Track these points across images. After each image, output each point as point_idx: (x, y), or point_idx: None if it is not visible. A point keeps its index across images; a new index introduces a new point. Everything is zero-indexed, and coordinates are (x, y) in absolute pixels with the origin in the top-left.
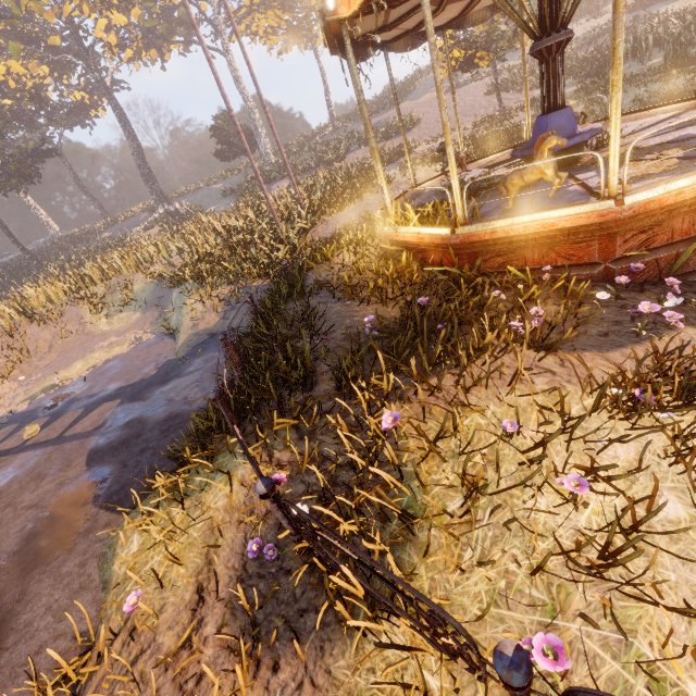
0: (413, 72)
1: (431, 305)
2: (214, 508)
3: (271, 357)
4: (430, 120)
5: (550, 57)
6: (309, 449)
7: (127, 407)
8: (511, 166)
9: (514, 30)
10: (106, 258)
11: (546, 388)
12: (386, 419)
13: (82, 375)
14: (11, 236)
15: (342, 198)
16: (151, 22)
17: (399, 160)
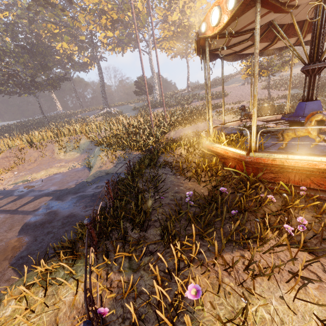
0: (228, 74)
1: (227, 193)
2: (63, 301)
3: (129, 200)
4: (233, 95)
5: (313, 74)
6: (133, 279)
7: (53, 202)
8: (278, 124)
9: (282, 63)
10: (73, 126)
11: (317, 295)
12: (190, 289)
13: (42, 178)
14: (41, 108)
15: (185, 121)
16: (122, 37)
17: (216, 109)
